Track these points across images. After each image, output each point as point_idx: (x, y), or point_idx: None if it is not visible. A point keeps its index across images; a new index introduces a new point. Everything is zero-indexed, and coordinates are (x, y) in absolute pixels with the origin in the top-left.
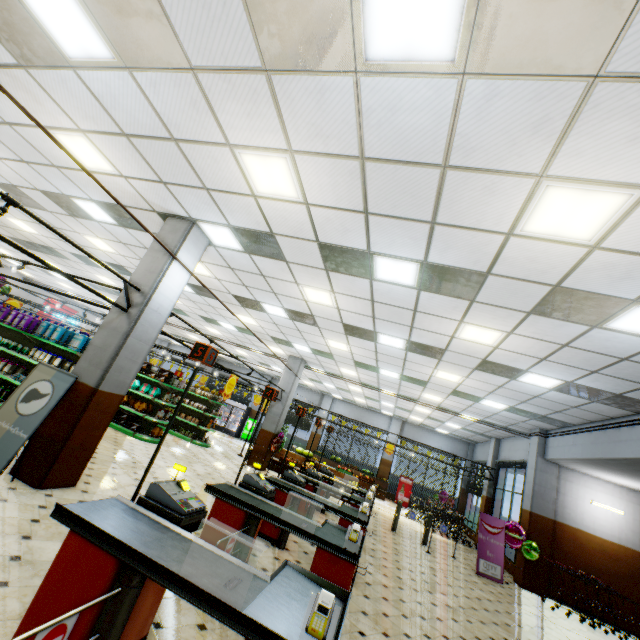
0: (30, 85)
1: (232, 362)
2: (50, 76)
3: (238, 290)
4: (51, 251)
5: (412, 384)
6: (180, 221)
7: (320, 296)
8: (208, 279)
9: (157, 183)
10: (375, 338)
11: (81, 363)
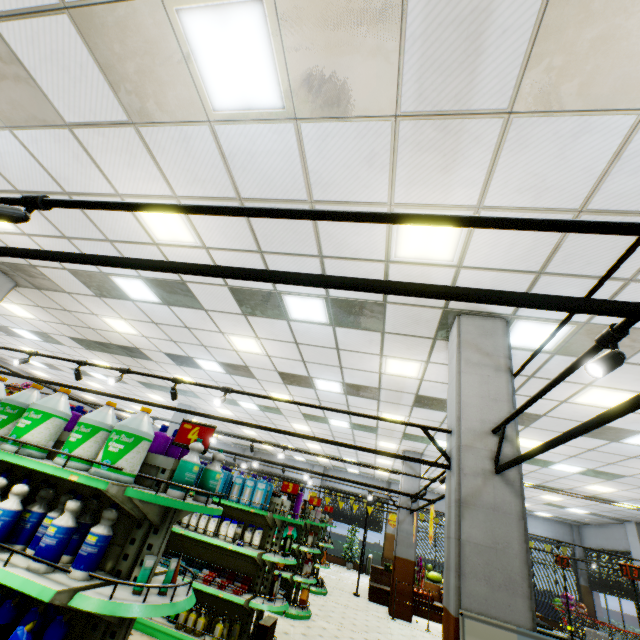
0: (473, 143)
1: (275, 453)
2: (555, 126)
3: (440, 390)
4: (129, 351)
5: (588, 477)
6: (486, 319)
7: (607, 397)
8: (400, 379)
9: (522, 274)
10: (622, 437)
11: (470, 585)
